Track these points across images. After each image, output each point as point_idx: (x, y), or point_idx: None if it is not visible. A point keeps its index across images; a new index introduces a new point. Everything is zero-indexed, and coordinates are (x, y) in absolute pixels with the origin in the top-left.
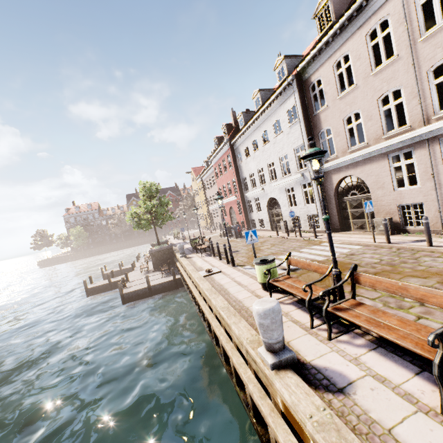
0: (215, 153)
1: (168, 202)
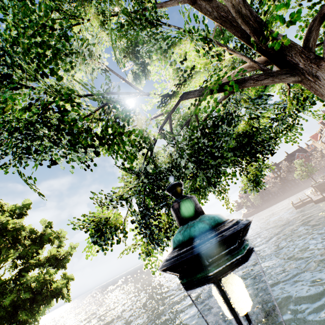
0: (323, 130)
1: (311, 164)
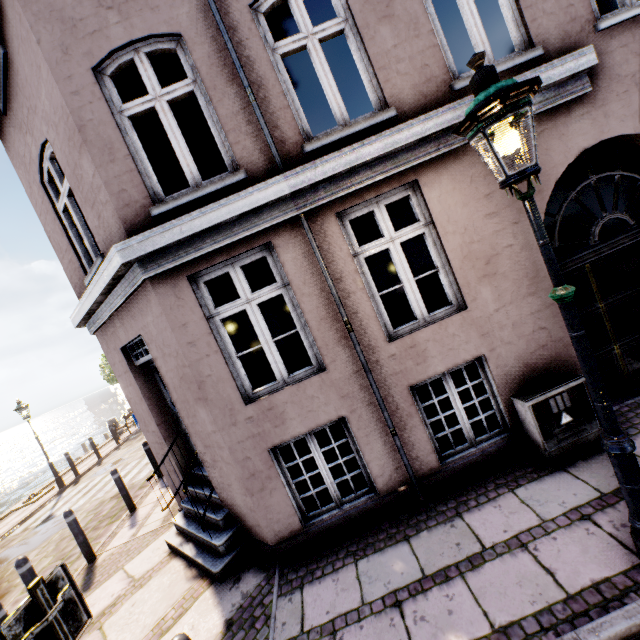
0: None
1: None
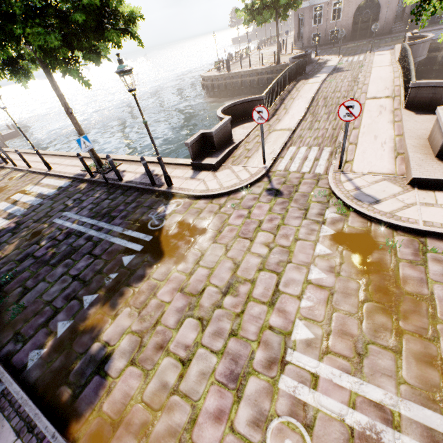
0: None
1: None
